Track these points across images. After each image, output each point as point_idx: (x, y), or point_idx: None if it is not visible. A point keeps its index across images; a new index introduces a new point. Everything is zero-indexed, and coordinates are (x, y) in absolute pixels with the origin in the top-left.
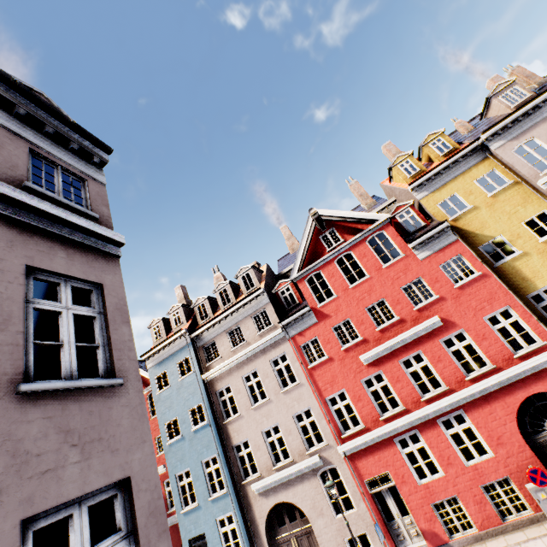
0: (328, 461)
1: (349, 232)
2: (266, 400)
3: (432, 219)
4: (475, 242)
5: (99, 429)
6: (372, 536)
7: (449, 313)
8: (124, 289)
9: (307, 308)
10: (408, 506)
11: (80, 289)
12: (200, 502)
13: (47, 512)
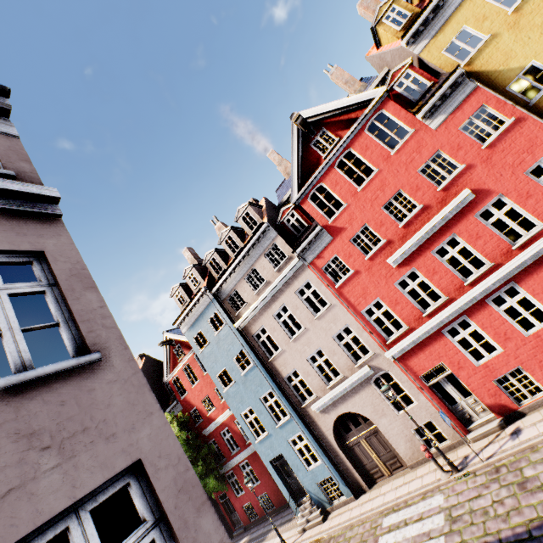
0: (378, 368)
1: (342, 126)
2: (302, 330)
3: (439, 74)
4: (500, 82)
5: (80, 418)
6: (437, 422)
7: (480, 181)
8: (77, 251)
9: (318, 228)
10: (469, 388)
11: (14, 264)
12: (269, 431)
13: (27, 538)
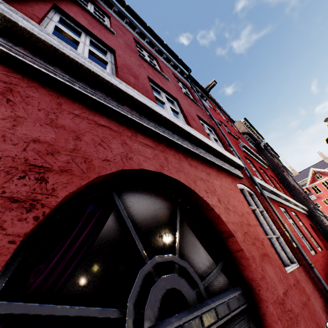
0: None
1: (324, 175)
2: None
3: None
4: None
5: None
6: None
7: None
8: None
9: (313, 195)
10: None
11: None
12: None
13: None
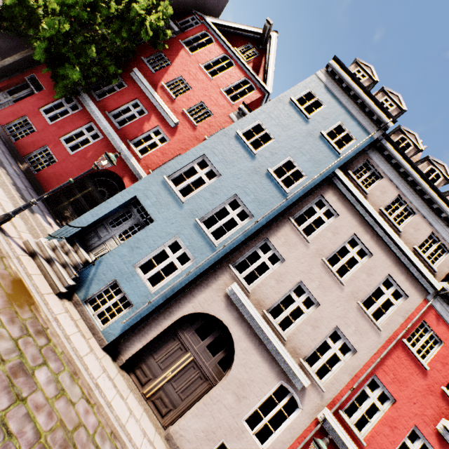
0: (304, 395)
1: None
2: (341, 280)
3: None
4: None
5: None
6: None
7: None
8: None
9: None
10: None
11: None
12: (186, 204)
13: None
